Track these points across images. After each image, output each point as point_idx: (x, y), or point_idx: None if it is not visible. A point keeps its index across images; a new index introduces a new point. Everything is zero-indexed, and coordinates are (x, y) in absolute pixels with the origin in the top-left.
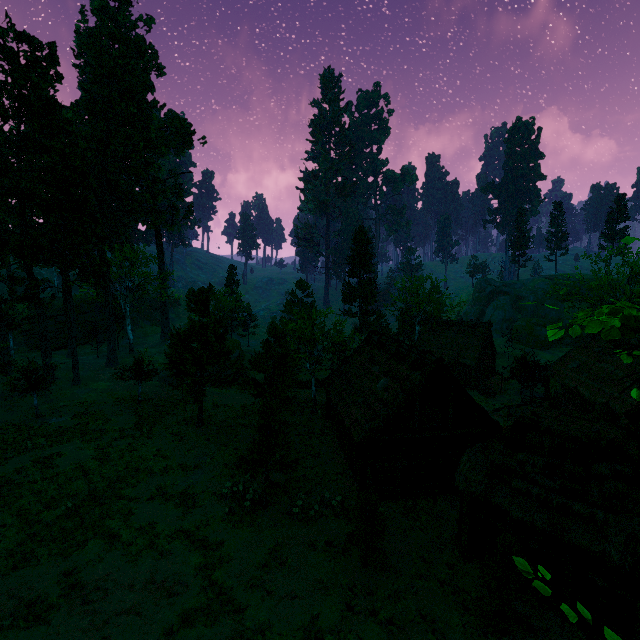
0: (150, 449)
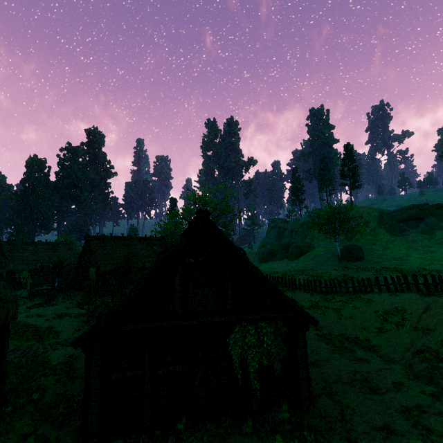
0: None
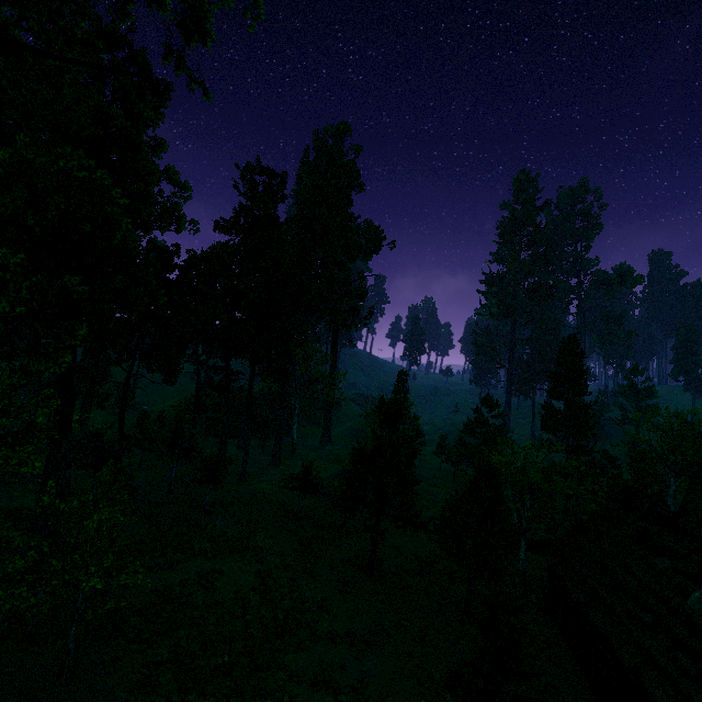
0: (314, 595)
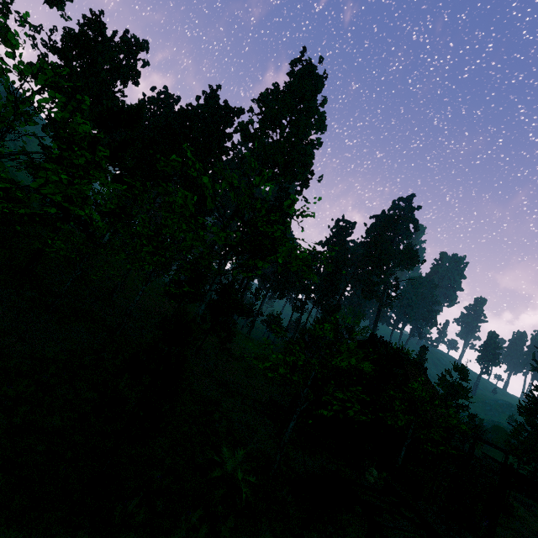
0: None
